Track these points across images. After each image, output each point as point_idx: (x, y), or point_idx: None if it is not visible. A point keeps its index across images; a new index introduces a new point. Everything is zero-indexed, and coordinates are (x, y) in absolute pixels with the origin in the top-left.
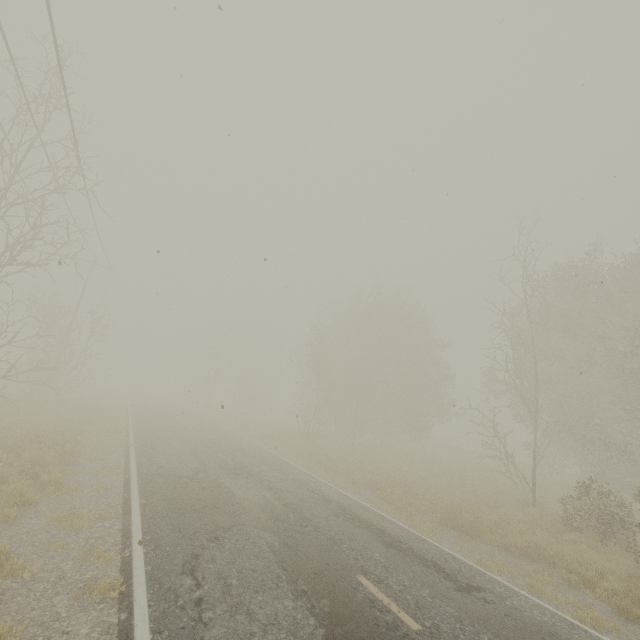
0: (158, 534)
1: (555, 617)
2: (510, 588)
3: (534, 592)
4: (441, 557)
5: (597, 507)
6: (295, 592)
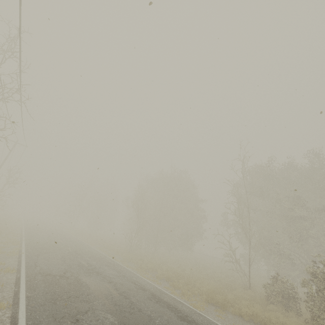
0: (37, 319)
1: None
2: None
3: None
4: None
5: (281, 289)
6: None
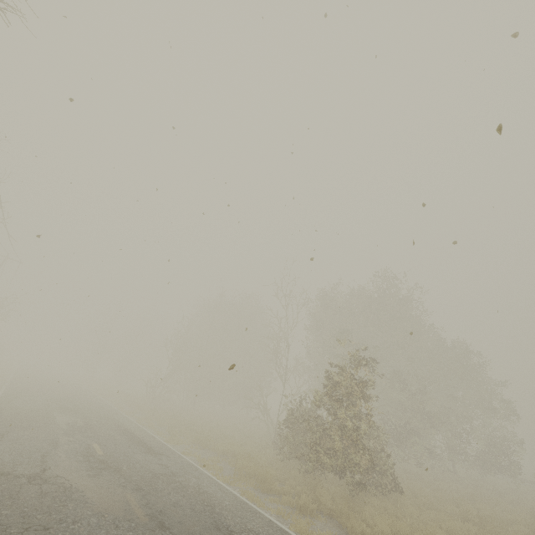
0: None
1: (188, 463)
2: (182, 457)
3: (200, 462)
4: (160, 447)
5: (290, 434)
6: (52, 443)
